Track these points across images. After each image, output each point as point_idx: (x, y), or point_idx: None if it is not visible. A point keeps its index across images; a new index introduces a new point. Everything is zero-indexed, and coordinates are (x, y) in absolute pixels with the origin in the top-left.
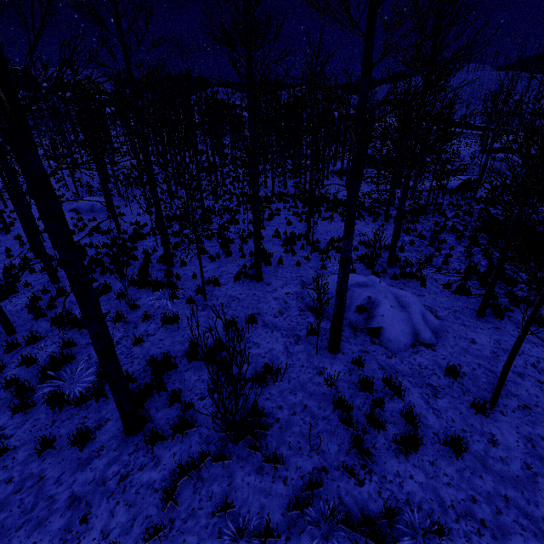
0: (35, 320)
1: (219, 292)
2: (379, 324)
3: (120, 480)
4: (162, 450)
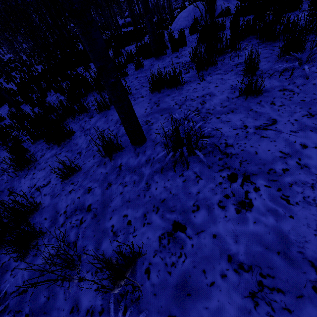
0: (27, 104)
1: (127, 48)
2: (221, 9)
3: (176, 57)
4: (181, 50)
